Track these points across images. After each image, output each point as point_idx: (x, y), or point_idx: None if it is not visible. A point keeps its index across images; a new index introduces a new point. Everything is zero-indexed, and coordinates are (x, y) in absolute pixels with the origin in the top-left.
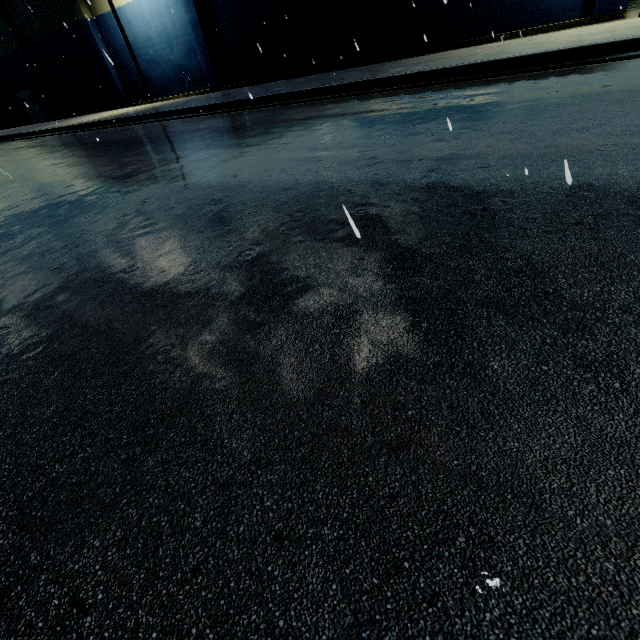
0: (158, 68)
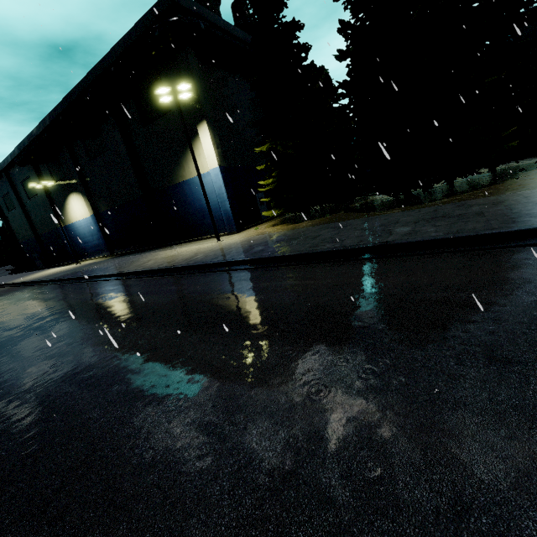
0: (89, 245)
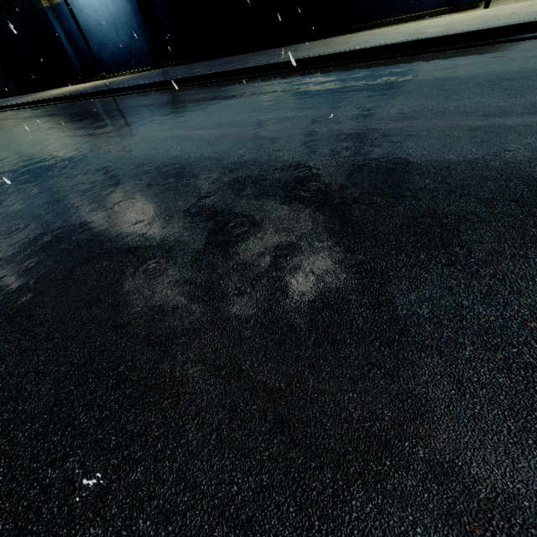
0: (108, 49)
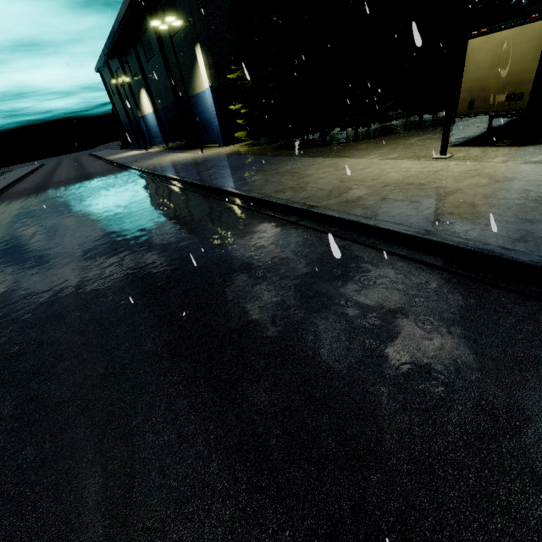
0: (156, 136)
